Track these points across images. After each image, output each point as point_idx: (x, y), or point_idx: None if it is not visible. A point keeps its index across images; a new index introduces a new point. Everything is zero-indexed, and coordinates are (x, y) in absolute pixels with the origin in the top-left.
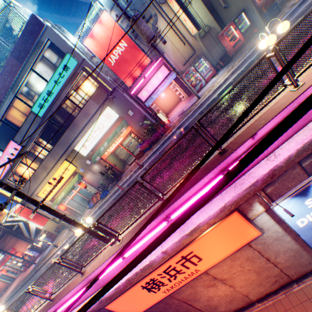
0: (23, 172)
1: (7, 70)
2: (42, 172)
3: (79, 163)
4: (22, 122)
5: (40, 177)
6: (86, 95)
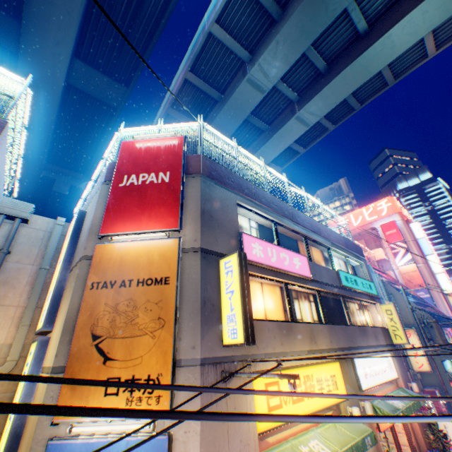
0: (255, 293)
1: (335, 235)
2: (302, 336)
3: (347, 391)
4: (308, 259)
5: (294, 340)
6: (365, 319)
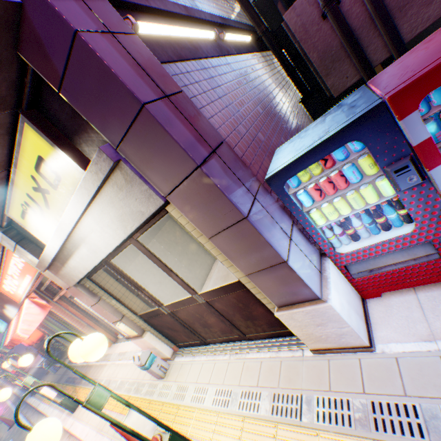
0: None
1: None
2: None
3: None
4: None
5: None
6: None
